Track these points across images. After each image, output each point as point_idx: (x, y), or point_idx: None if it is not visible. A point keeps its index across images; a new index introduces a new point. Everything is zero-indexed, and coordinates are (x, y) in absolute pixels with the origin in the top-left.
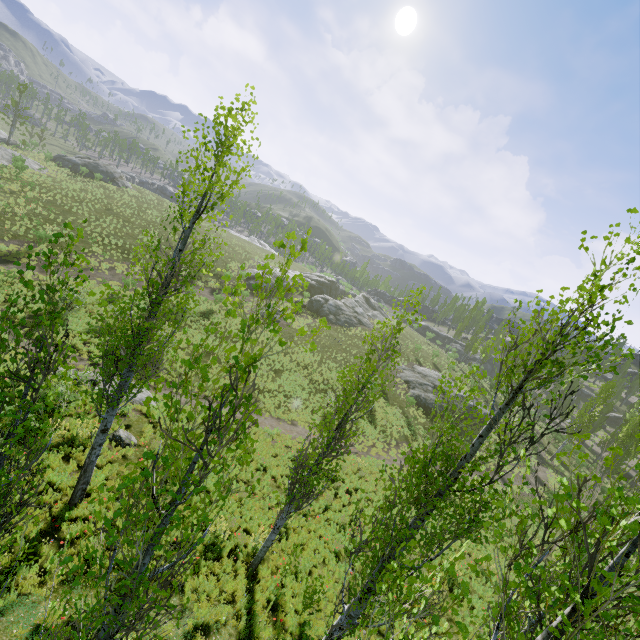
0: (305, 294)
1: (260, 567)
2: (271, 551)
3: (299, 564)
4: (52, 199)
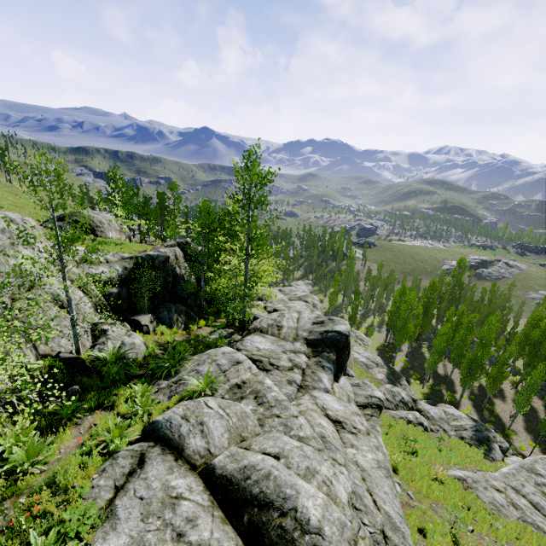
0: None
1: None
2: None
3: None
4: None
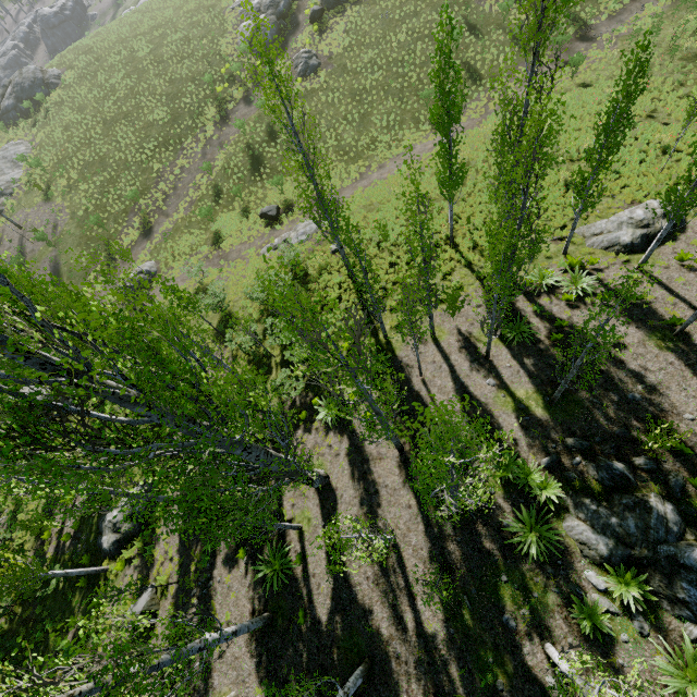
0: None
1: (455, 240)
2: (456, 231)
3: (474, 223)
4: (82, 163)
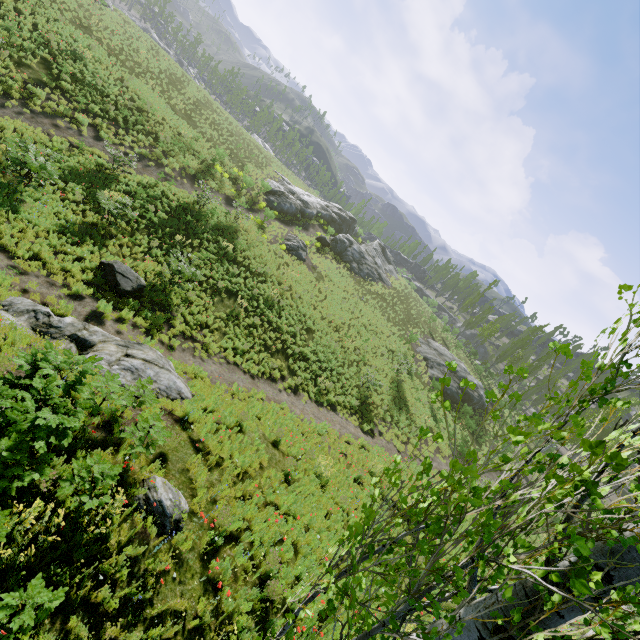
0: (329, 229)
1: None
2: None
3: None
4: None
